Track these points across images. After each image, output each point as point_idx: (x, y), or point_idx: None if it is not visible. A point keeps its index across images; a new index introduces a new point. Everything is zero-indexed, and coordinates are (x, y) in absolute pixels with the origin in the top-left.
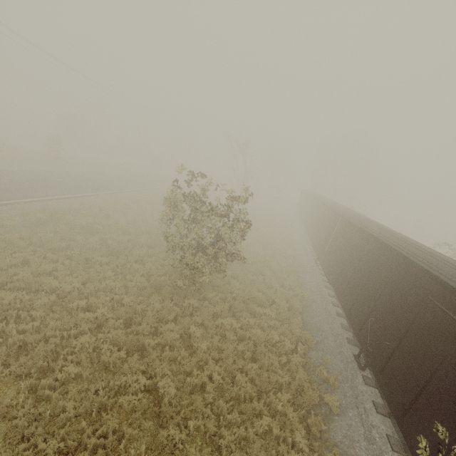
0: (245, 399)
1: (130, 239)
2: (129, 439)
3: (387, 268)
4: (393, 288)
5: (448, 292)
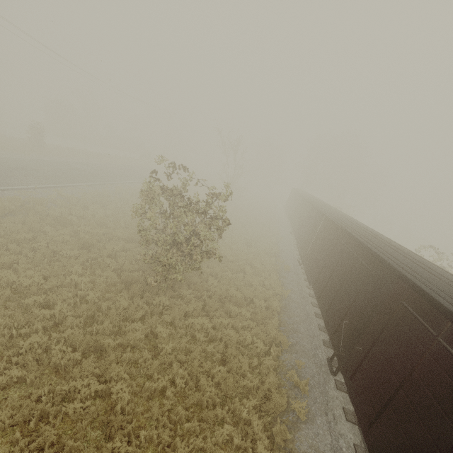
0: (208, 405)
1: (106, 233)
2: (70, 451)
3: (363, 269)
4: (368, 290)
5: (421, 297)
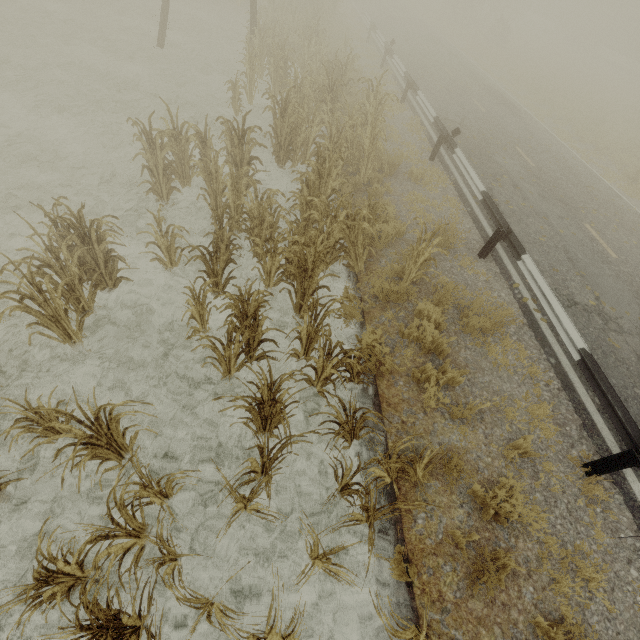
0: None
1: None
2: None
3: None
4: None
5: None
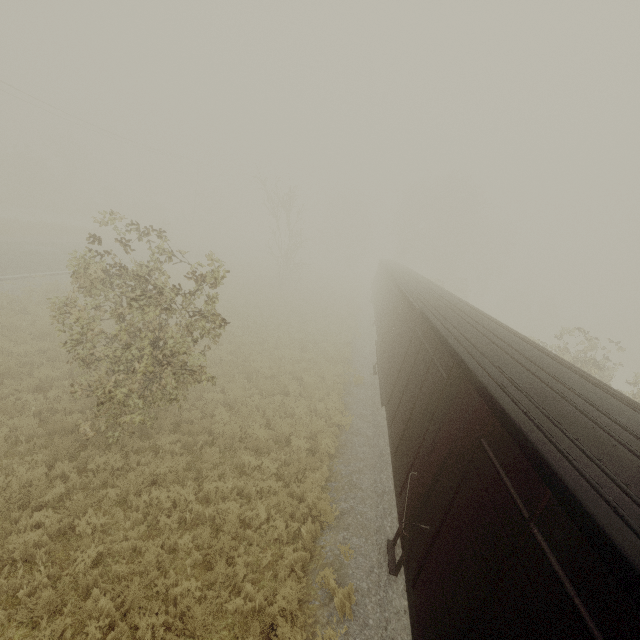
0: None
1: (49, 349)
2: None
3: (439, 378)
4: (442, 416)
5: (508, 432)
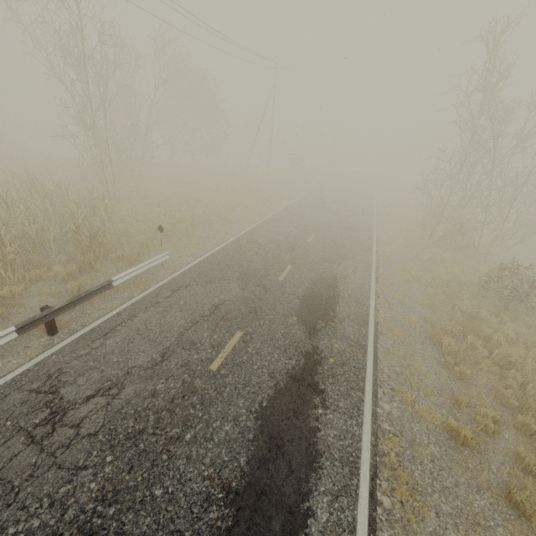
0: None
1: None
2: None
3: None
4: None
5: None
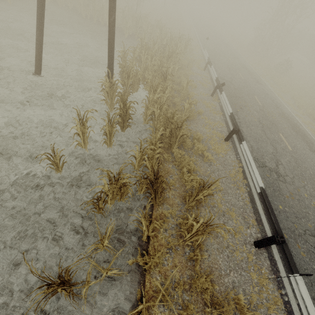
0: None
1: None
2: None
3: None
4: None
5: None
